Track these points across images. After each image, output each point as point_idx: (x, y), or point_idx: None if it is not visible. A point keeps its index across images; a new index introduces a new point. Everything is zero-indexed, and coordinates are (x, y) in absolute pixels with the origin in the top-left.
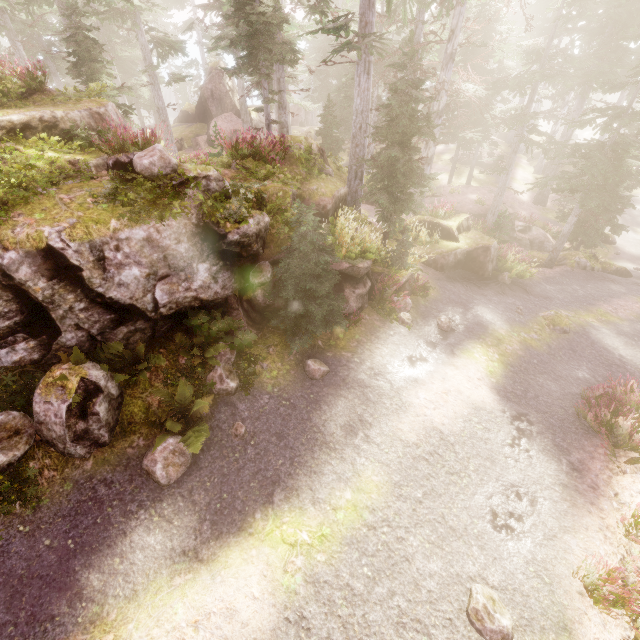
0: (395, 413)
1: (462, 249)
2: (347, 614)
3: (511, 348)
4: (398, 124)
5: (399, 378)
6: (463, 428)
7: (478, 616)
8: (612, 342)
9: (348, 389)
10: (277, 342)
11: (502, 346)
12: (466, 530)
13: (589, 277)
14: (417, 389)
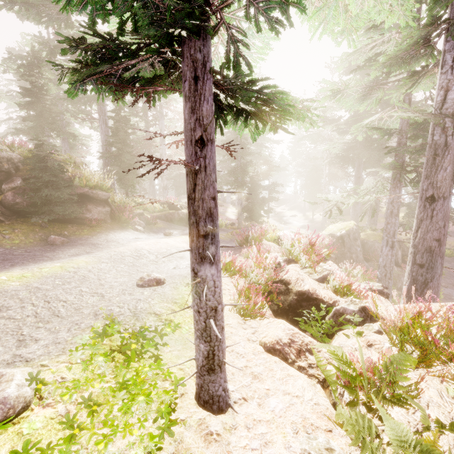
0: (116, 247)
1: (182, 211)
2: (27, 296)
3: None
4: (120, 136)
5: (125, 241)
6: (165, 251)
7: (142, 279)
8: None
9: (83, 246)
10: (24, 228)
11: None
12: (152, 271)
13: None
14: (136, 242)
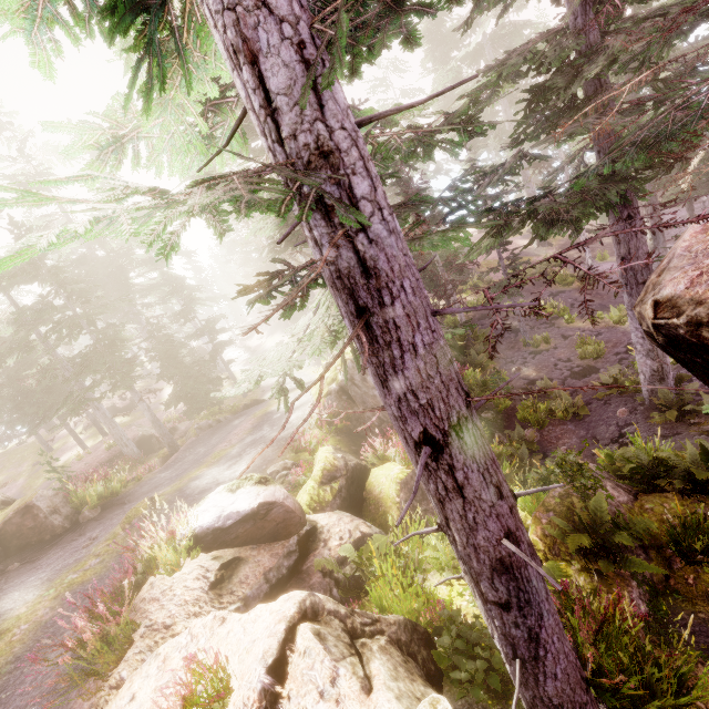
0: None
1: None
2: None
3: (28, 625)
4: None
5: None
6: None
7: None
8: (214, 477)
9: None
10: None
11: (4, 640)
12: None
13: (216, 430)
14: None
